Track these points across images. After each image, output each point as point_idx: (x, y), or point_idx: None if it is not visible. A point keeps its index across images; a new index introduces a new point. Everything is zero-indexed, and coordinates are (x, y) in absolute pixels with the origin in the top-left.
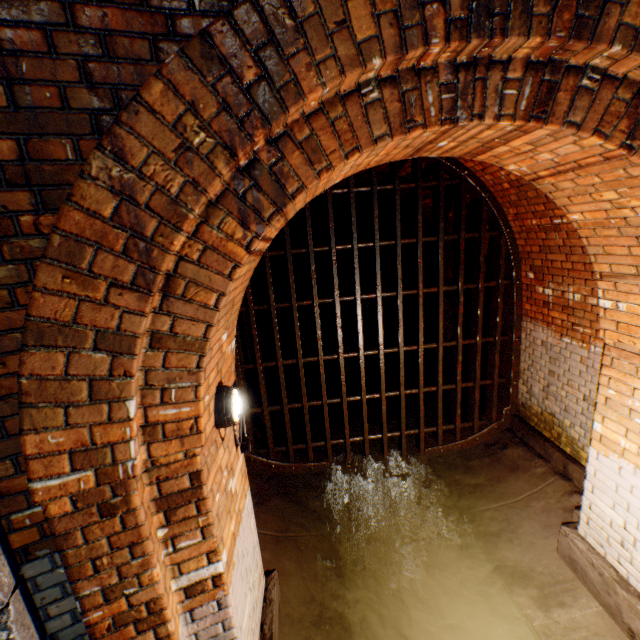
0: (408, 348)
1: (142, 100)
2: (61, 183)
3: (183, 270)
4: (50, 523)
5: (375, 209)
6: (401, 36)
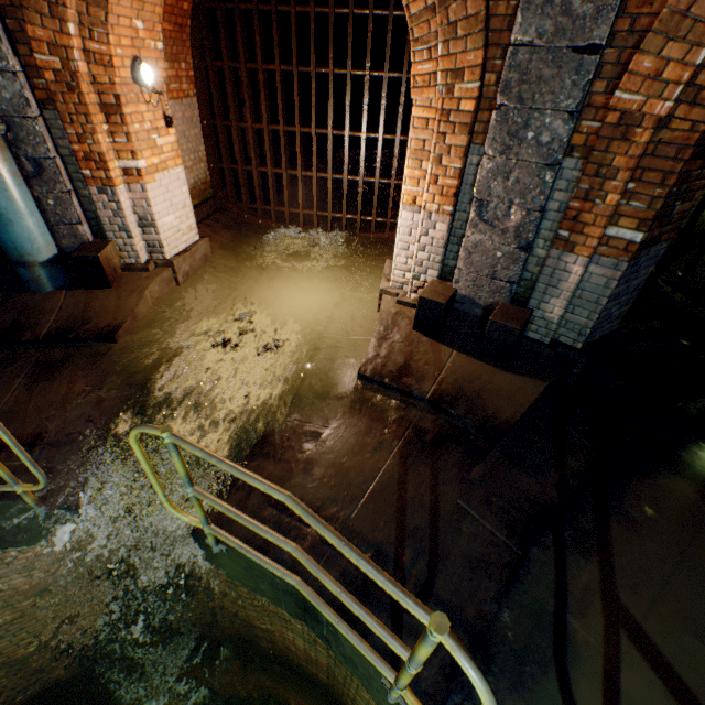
0: (355, 134)
1: None
2: None
3: None
4: (48, 85)
5: None
6: None
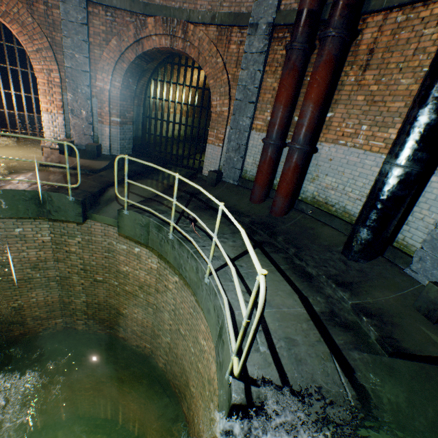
0: (8, 91)
1: None
2: None
3: None
4: None
5: None
6: None
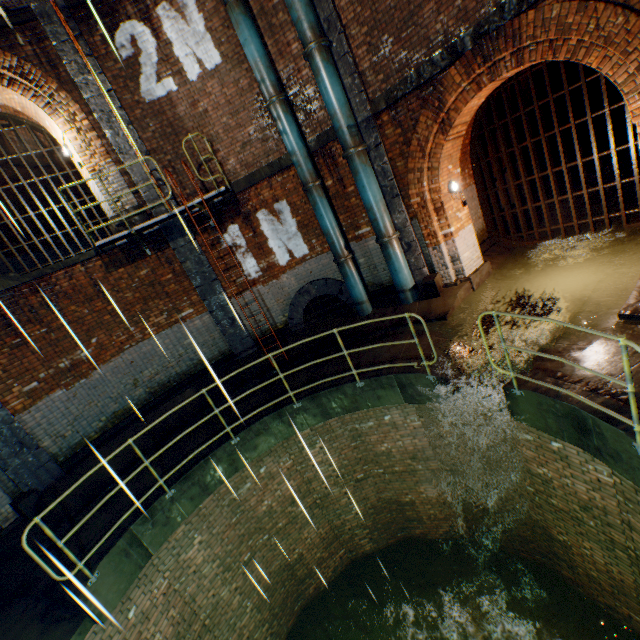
0: (603, 154)
1: (419, 122)
2: (409, 142)
3: (431, 152)
4: (414, 210)
5: (561, 69)
6: (467, 76)
